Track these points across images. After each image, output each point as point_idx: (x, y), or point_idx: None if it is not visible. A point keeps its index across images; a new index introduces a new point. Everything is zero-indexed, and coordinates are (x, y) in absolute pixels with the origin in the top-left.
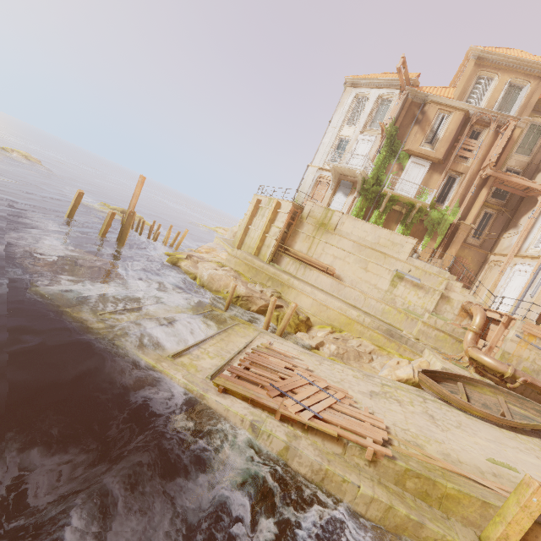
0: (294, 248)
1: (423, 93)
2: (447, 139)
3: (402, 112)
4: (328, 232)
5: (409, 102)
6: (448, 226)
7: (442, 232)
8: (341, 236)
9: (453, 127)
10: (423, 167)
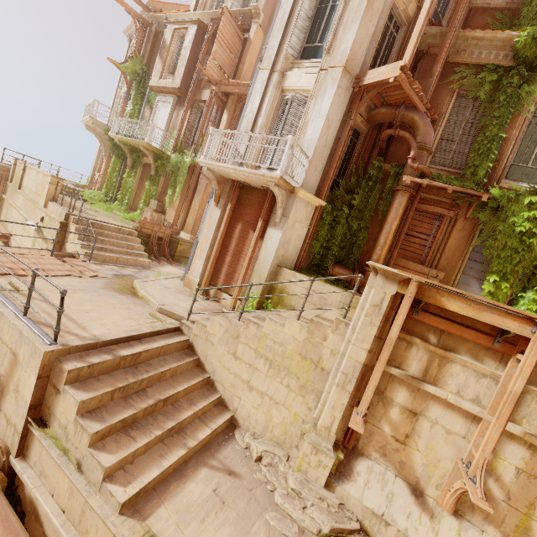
0: (1, 218)
1: (161, 16)
2: (183, 61)
3: (148, 46)
4: (15, 191)
5: (153, 32)
6: (186, 170)
7: (180, 179)
8: (19, 192)
9: (188, 45)
10: (169, 105)
